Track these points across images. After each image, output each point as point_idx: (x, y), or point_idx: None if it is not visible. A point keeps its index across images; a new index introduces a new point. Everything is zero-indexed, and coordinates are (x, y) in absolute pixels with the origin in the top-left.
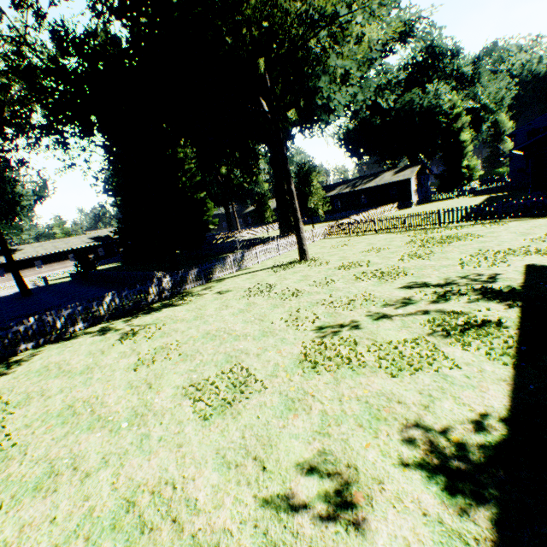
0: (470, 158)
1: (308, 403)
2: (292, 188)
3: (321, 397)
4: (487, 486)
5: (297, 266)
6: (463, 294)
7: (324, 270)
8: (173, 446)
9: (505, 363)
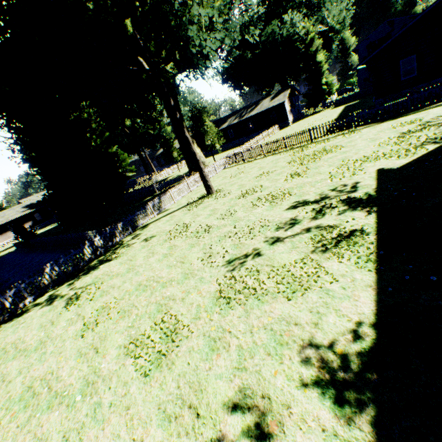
0: (327, 76)
1: (226, 341)
2: (187, 135)
3: (236, 331)
4: (366, 392)
5: (206, 200)
6: (334, 207)
7: (227, 201)
8: (122, 410)
9: (369, 270)
